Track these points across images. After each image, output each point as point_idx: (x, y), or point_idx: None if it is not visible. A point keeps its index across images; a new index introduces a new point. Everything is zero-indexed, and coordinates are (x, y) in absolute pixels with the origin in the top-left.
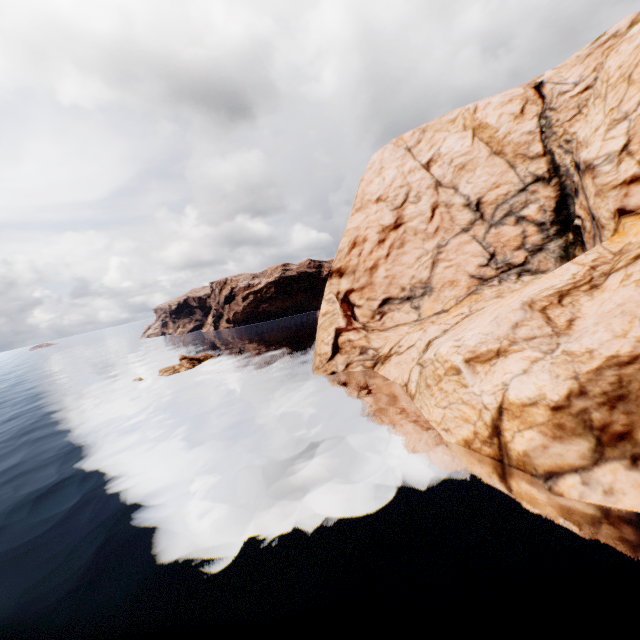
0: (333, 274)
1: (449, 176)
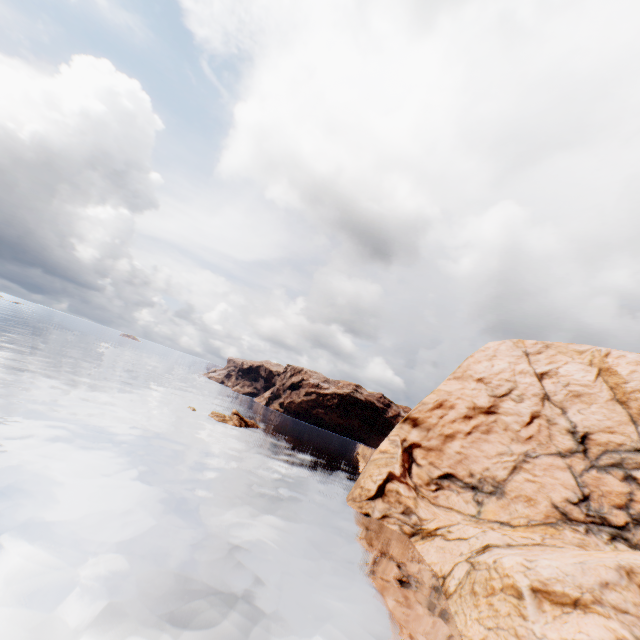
0: (408, 420)
1: (560, 396)
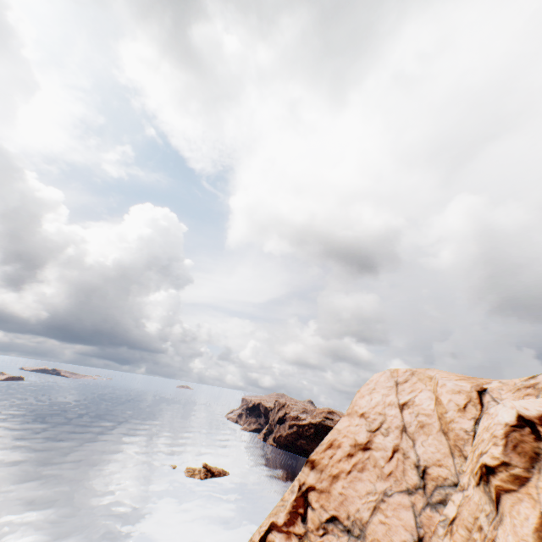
0: (308, 462)
1: (413, 426)
